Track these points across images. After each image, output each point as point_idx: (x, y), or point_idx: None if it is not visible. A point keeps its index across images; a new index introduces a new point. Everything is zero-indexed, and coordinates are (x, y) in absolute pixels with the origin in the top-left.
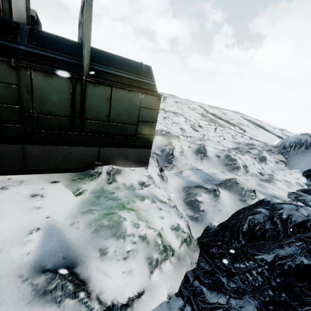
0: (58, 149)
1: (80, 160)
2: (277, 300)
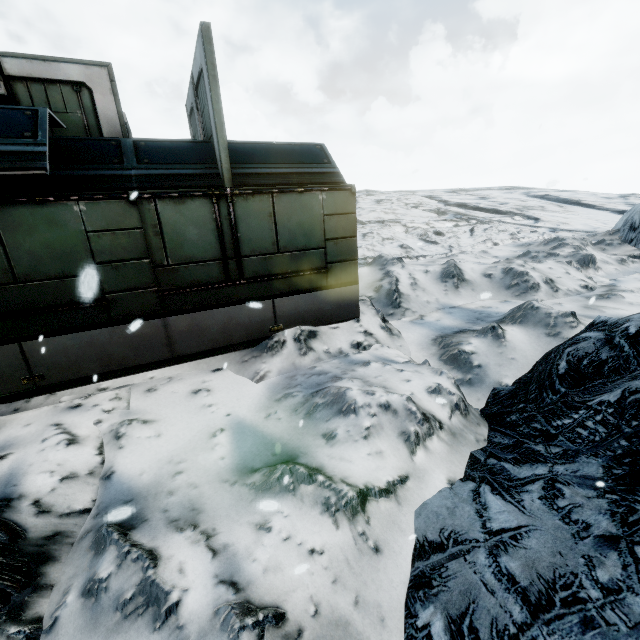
0: (212, 315)
1: (248, 326)
2: (637, 448)
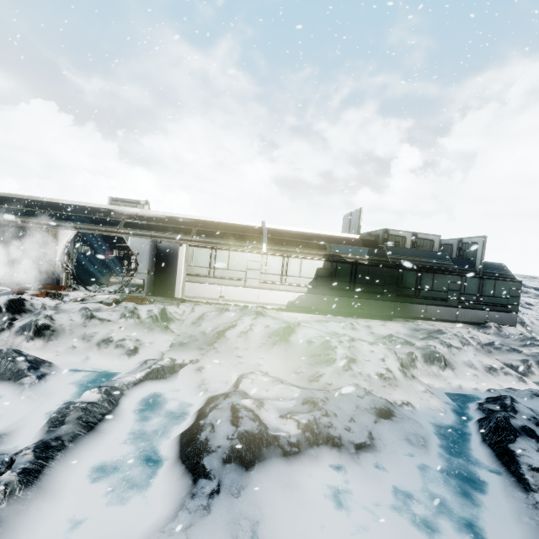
0: (470, 311)
1: (478, 318)
2: None
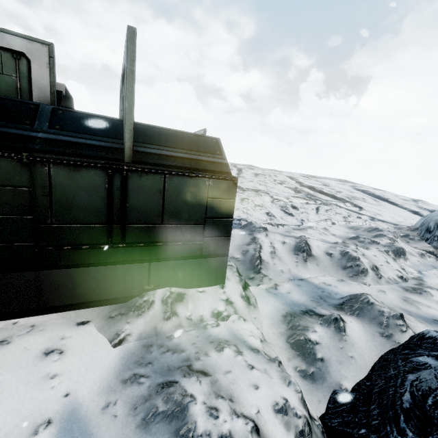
0: (88, 272)
1: (122, 284)
2: None
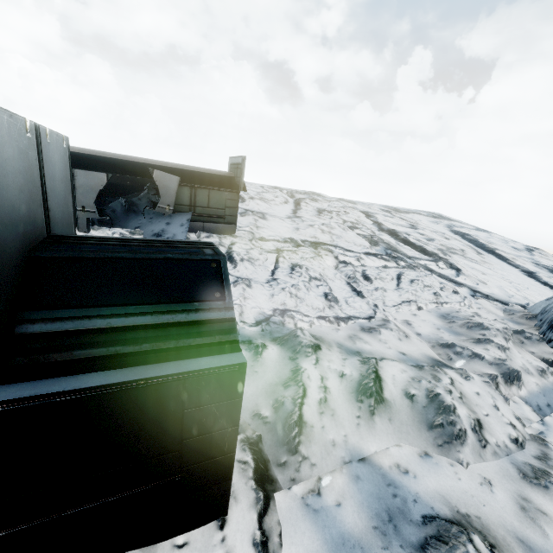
0: None
1: None
2: None
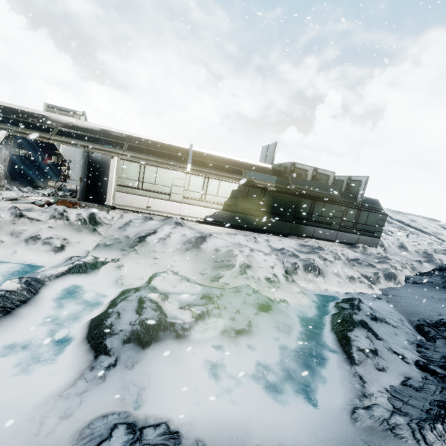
0: (346, 234)
1: (352, 240)
2: None
